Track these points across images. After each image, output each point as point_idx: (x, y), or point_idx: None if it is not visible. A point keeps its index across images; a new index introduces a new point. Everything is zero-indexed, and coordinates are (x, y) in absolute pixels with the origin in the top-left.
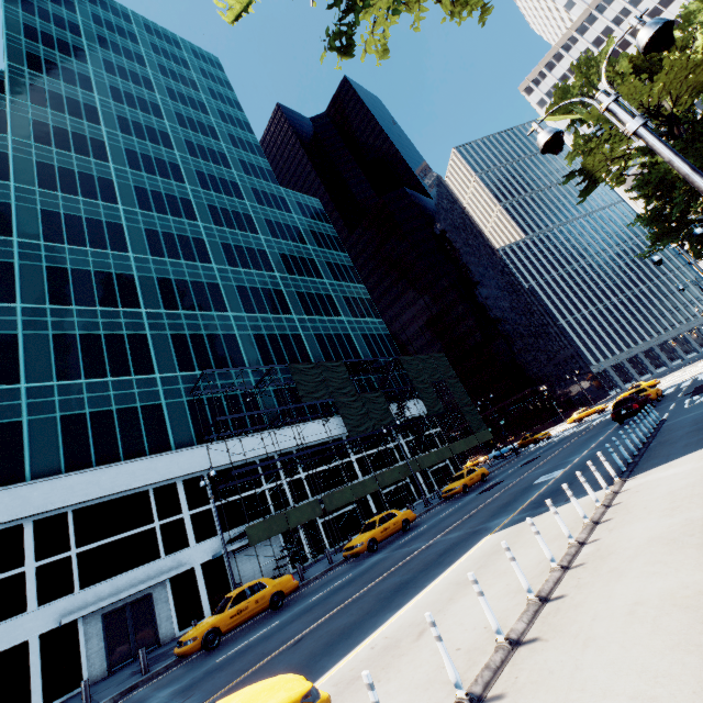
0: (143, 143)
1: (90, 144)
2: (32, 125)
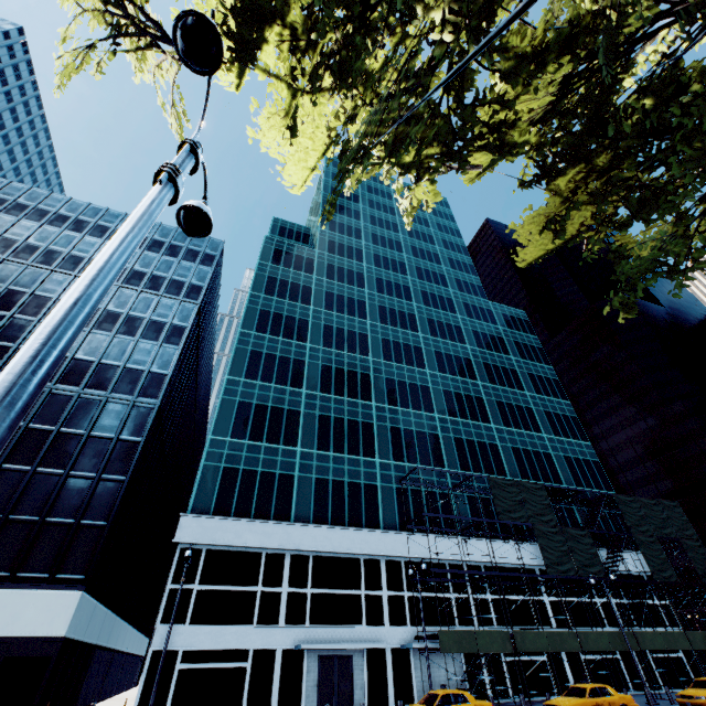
0: (387, 272)
1: (355, 276)
2: (326, 267)
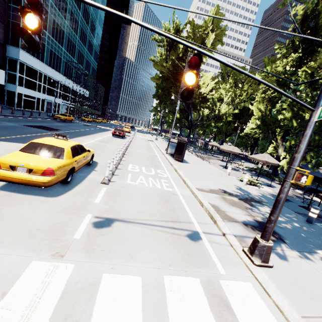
0: None
1: None
2: None
